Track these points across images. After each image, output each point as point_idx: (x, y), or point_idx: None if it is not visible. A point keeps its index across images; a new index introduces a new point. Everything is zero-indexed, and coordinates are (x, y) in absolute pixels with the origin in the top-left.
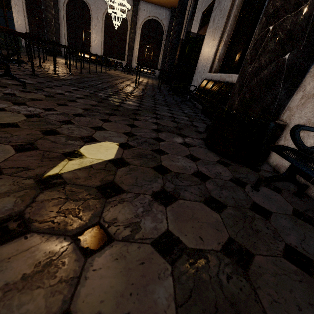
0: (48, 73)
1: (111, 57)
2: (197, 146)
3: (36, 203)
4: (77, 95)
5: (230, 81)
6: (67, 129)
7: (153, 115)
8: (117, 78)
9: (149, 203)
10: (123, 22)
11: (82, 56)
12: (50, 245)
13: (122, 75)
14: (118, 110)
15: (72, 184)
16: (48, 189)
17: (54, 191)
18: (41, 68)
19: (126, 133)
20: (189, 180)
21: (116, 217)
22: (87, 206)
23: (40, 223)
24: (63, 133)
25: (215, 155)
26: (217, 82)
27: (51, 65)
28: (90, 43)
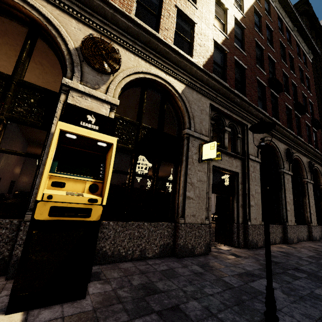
0: None
1: None
2: None
3: None
4: None
5: None
6: None
7: None
8: None
9: None
10: None
11: None
12: None
13: None
14: None
15: None
16: None
17: None
18: None
19: None
20: None
21: None
22: None
23: None
24: None
25: None
26: None
27: None
28: None
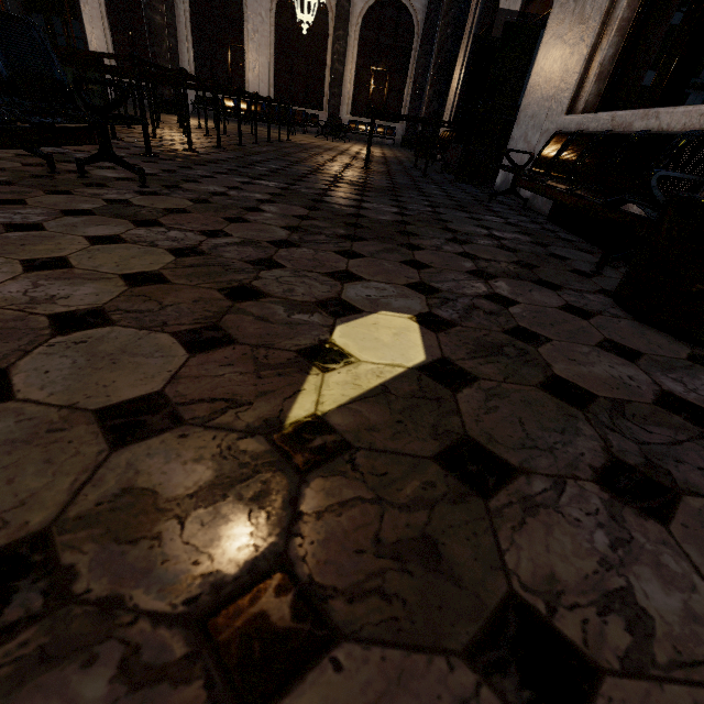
0: (175, 150)
1: (291, 104)
2: (607, 315)
3: (306, 521)
4: (257, 196)
5: (651, 129)
6: (277, 283)
7: (446, 234)
8: (317, 150)
9: (611, 513)
10: (318, 15)
11: (231, 107)
12: (422, 698)
13: (324, 143)
14: (362, 226)
15: (367, 449)
16: (315, 470)
17: (332, 474)
18: (157, 140)
19: (413, 285)
20: (663, 425)
21: (550, 571)
22: (447, 528)
23: (350, 601)
24: (272, 292)
25: (670, 338)
26: (607, 136)
27: (173, 133)
28: (244, 75)
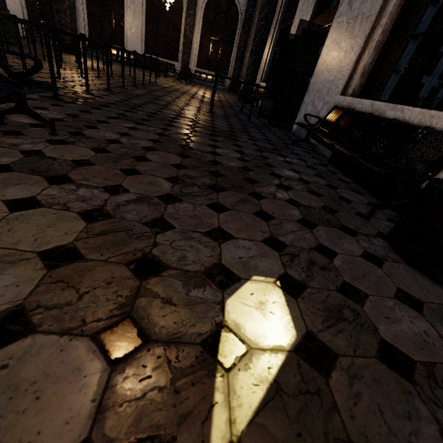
0: (76, 92)
1: (156, 55)
2: (390, 261)
3: None
4: (142, 143)
5: (398, 118)
6: (172, 249)
7: (275, 180)
8: (176, 94)
9: None
10: None
11: (114, 54)
12: None
13: (180, 87)
14: (220, 175)
15: None
16: None
17: None
18: (61, 80)
19: (268, 240)
20: None
21: None
22: None
23: None
24: (169, 263)
25: (431, 282)
26: (370, 117)
27: (73, 74)
28: (124, 31)
